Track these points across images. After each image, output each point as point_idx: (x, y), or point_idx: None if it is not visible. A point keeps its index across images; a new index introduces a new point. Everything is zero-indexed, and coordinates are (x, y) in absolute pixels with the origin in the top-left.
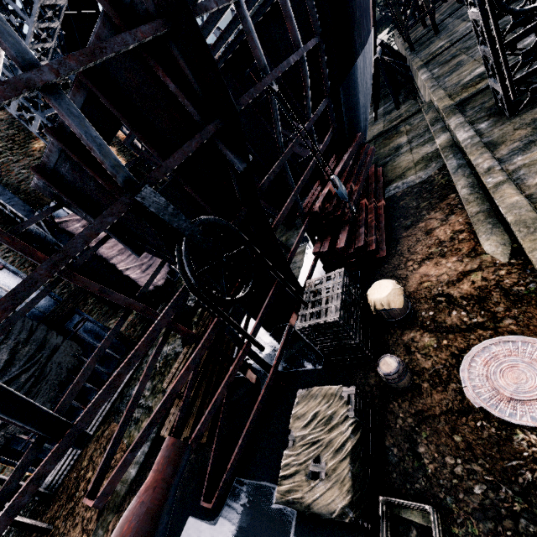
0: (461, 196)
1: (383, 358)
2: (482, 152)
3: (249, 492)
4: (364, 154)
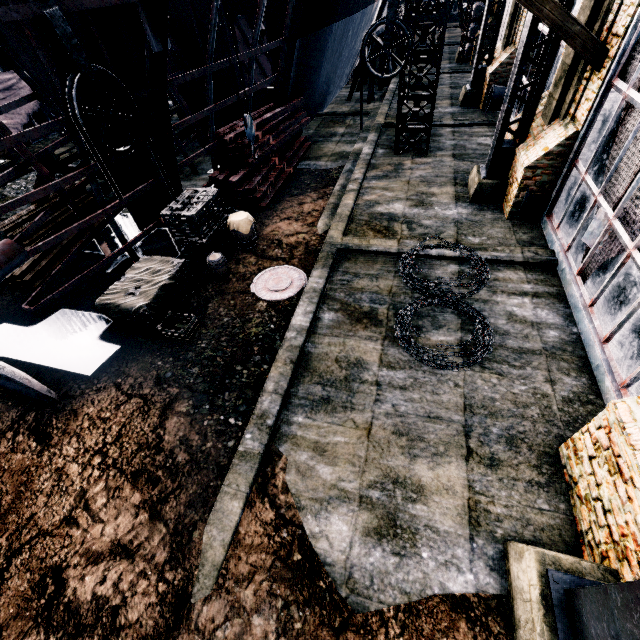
0: (334, 190)
1: (214, 253)
2: (363, 167)
3: (73, 315)
4: (297, 119)
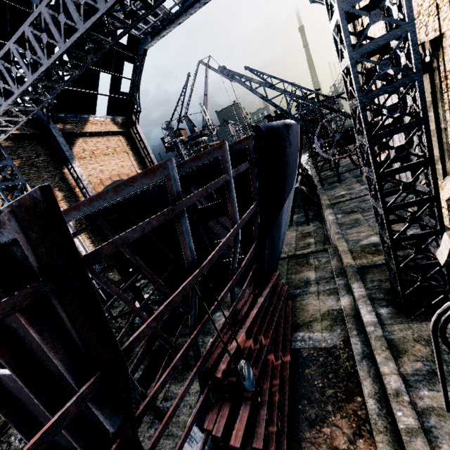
0: (369, 411)
1: None
2: (387, 357)
3: None
4: (278, 295)
